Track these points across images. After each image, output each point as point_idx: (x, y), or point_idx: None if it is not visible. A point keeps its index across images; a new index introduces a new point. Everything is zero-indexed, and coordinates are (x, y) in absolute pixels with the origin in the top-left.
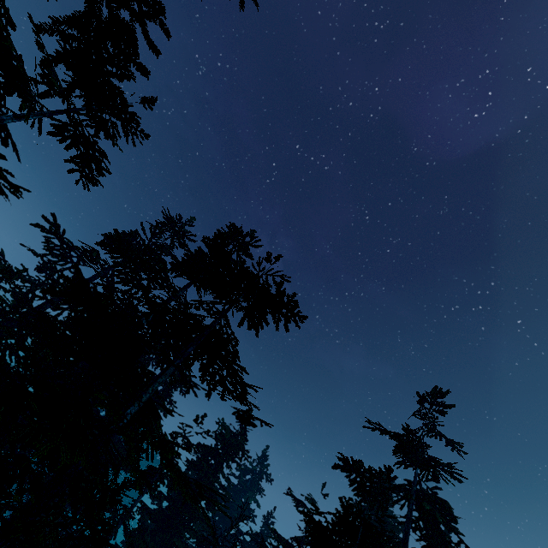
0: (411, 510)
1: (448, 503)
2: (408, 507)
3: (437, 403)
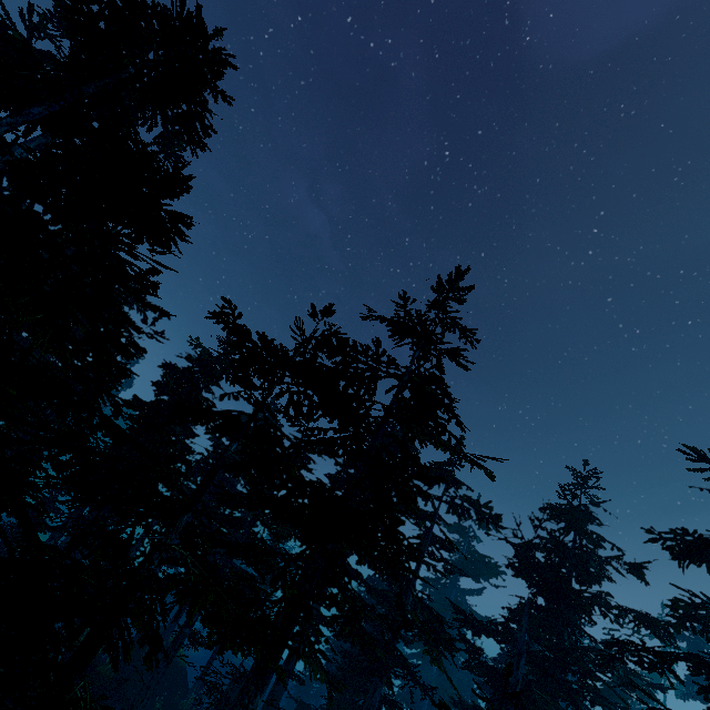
0: (400, 388)
1: (443, 379)
2: (399, 386)
3: (455, 288)
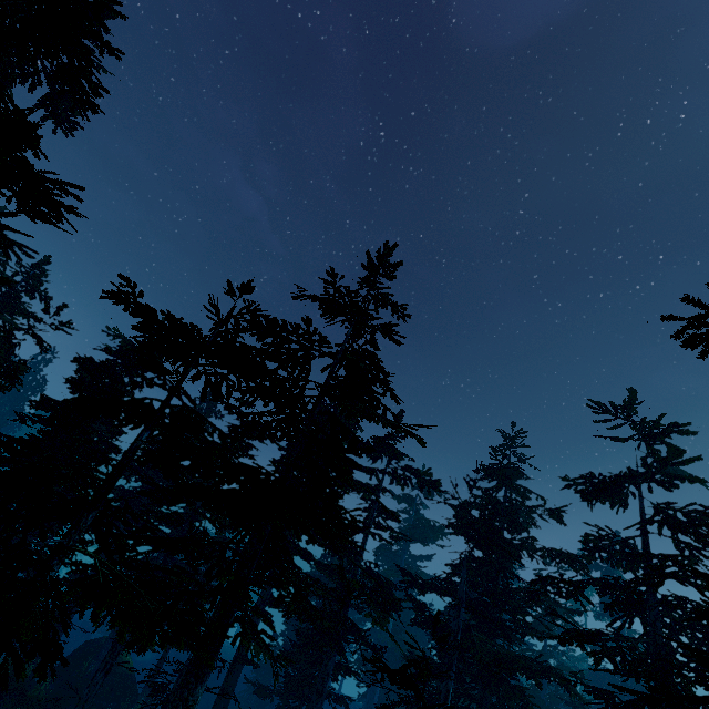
0: (334, 366)
1: (376, 355)
2: (333, 364)
3: (385, 265)
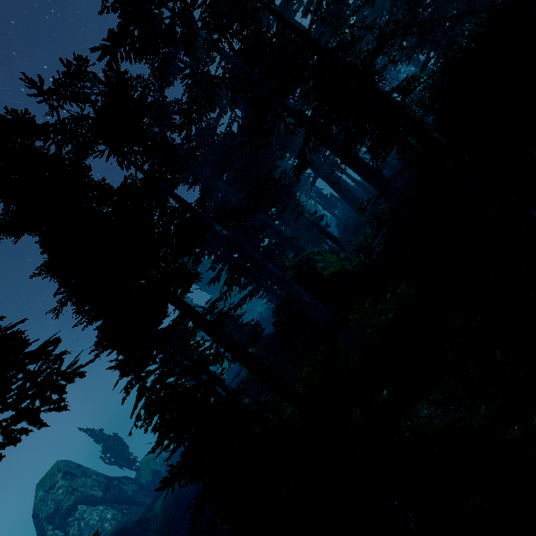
0: None
1: None
2: None
3: None
